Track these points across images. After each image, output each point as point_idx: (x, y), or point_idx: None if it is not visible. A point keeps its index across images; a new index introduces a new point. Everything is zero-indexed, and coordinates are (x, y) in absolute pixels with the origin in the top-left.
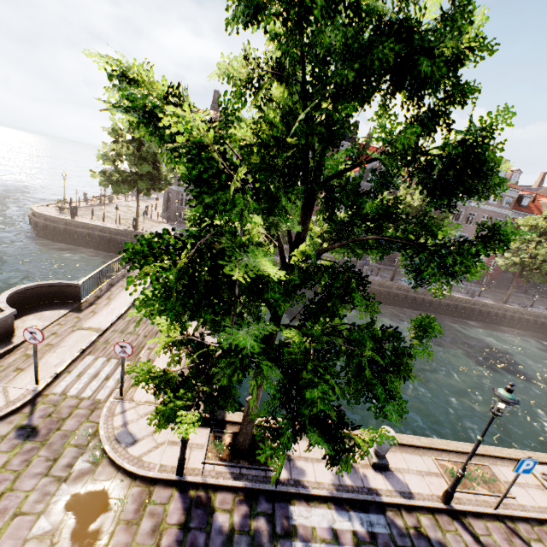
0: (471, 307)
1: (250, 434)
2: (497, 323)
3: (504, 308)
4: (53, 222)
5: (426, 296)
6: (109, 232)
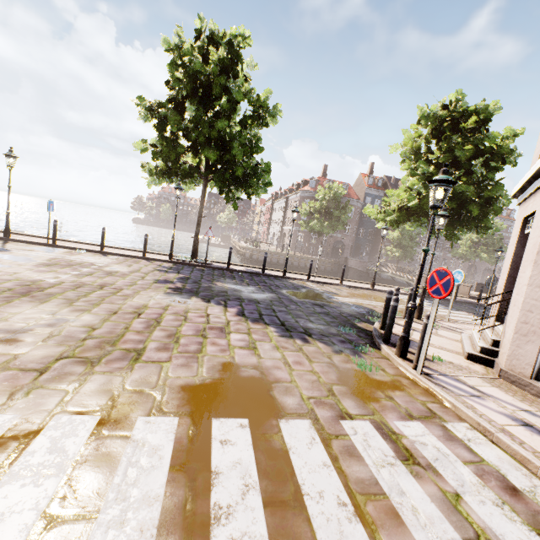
0: None
1: None
2: None
3: None
4: (271, 256)
5: None
6: (307, 260)
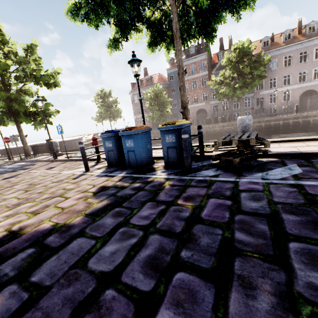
0: None
1: (26, 150)
2: None
3: None
4: None
5: (271, 122)
6: None
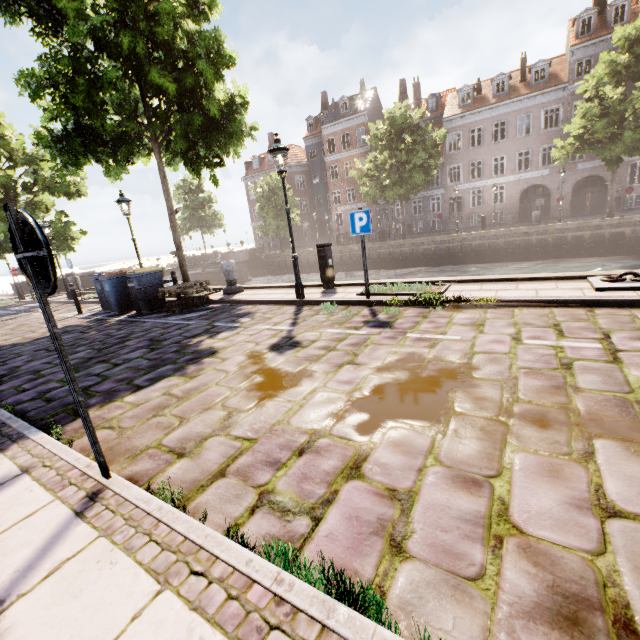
0: (523, 239)
1: None
2: (595, 253)
3: (596, 225)
4: None
5: (446, 244)
6: None
